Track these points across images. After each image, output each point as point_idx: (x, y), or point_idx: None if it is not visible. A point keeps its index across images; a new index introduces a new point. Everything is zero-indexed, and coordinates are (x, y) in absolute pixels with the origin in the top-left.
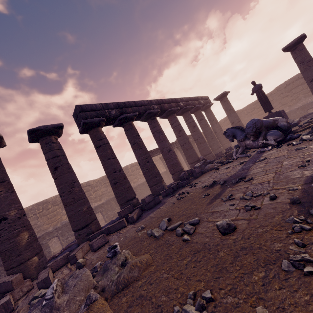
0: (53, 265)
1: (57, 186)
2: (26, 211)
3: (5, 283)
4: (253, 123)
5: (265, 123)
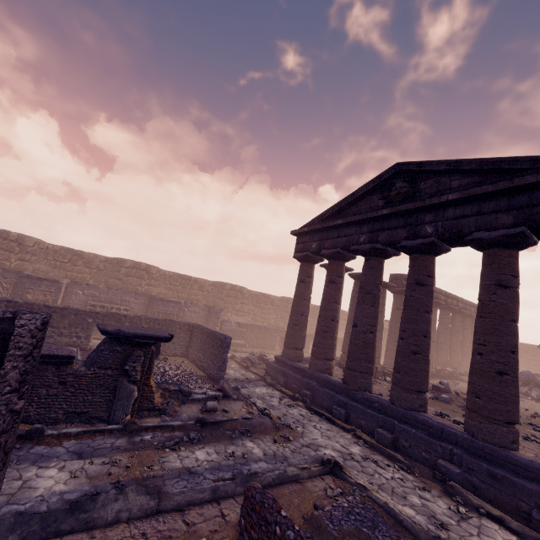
0: None
1: None
2: (253, 294)
3: None
4: (527, 374)
5: (537, 380)
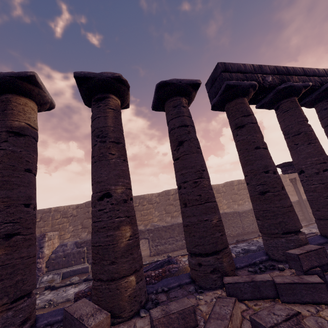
0: (162, 321)
1: (177, 170)
2: None
3: (80, 325)
4: None
5: None
